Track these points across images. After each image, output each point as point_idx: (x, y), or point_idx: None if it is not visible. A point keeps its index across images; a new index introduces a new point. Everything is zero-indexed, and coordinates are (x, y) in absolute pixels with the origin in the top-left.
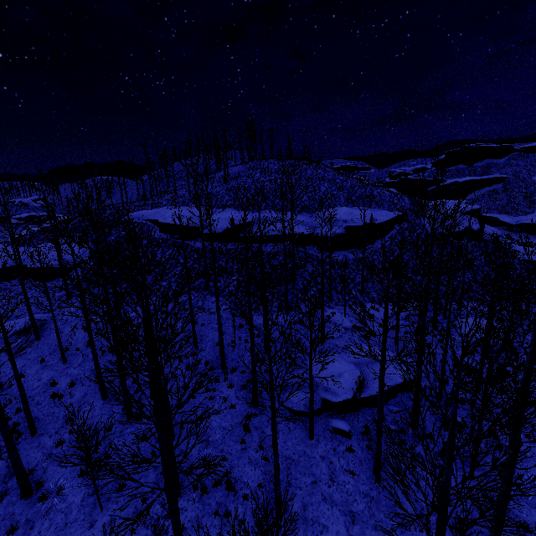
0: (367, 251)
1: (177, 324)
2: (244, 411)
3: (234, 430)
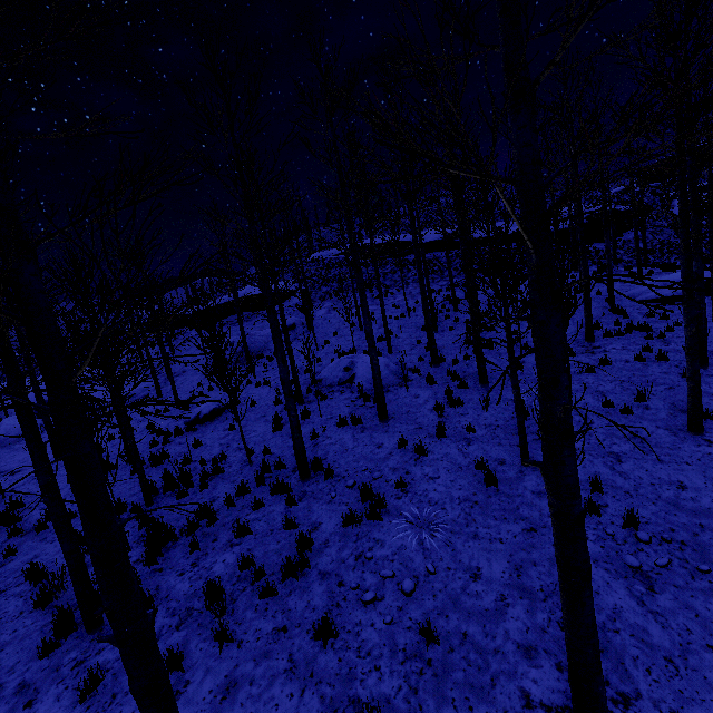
0: (617, 243)
1: (457, 294)
2: (603, 310)
3: (605, 317)
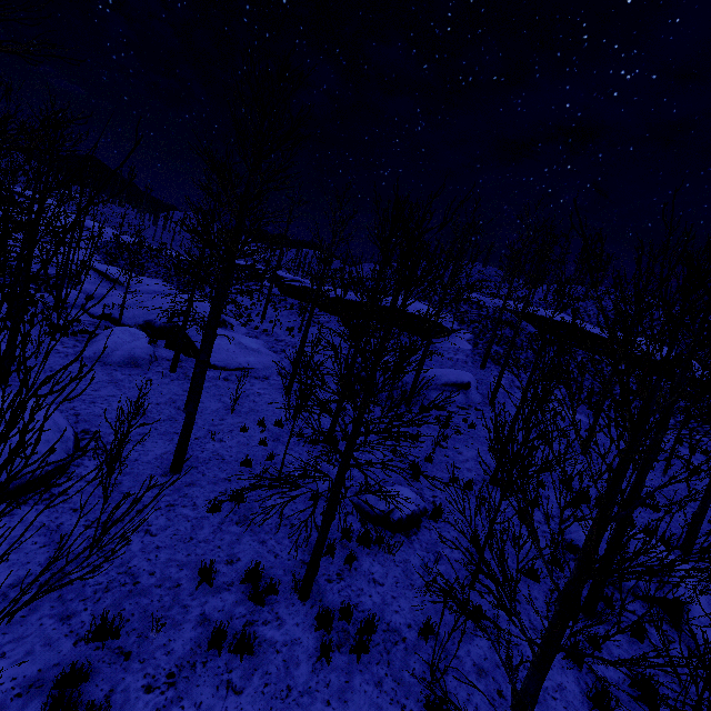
0: None
1: None
2: None
3: None
